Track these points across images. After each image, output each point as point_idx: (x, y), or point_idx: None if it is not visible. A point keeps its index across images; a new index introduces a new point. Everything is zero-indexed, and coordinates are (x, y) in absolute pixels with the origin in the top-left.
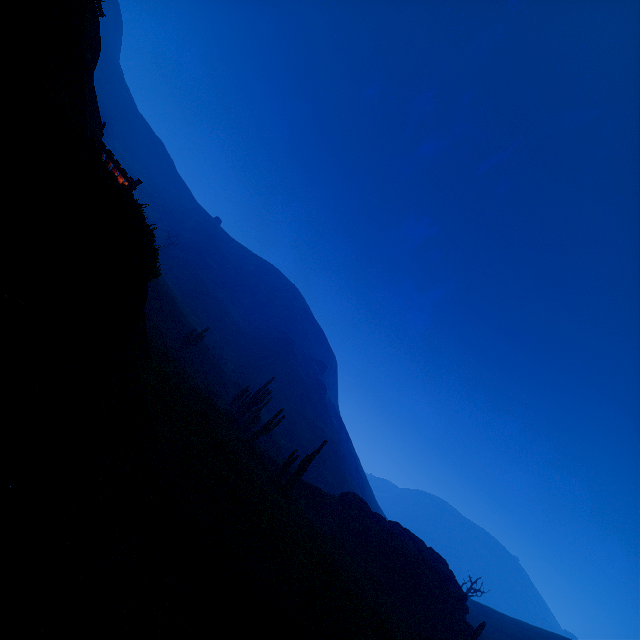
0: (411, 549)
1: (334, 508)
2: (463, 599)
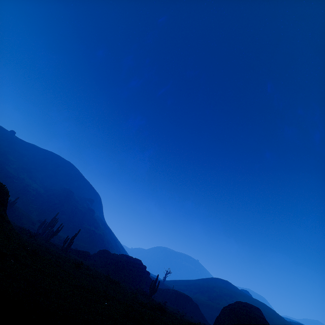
0: (124, 259)
1: (94, 257)
2: (144, 268)
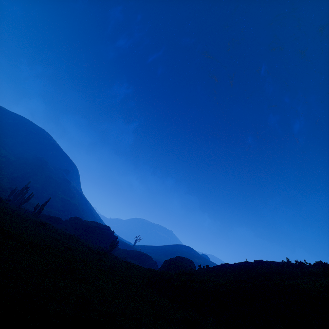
0: (93, 225)
1: (66, 223)
2: (111, 233)
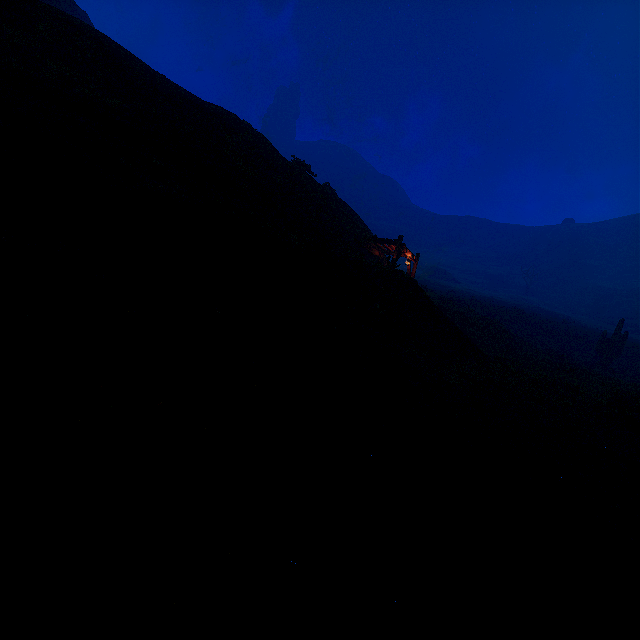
0: None
1: None
2: None
